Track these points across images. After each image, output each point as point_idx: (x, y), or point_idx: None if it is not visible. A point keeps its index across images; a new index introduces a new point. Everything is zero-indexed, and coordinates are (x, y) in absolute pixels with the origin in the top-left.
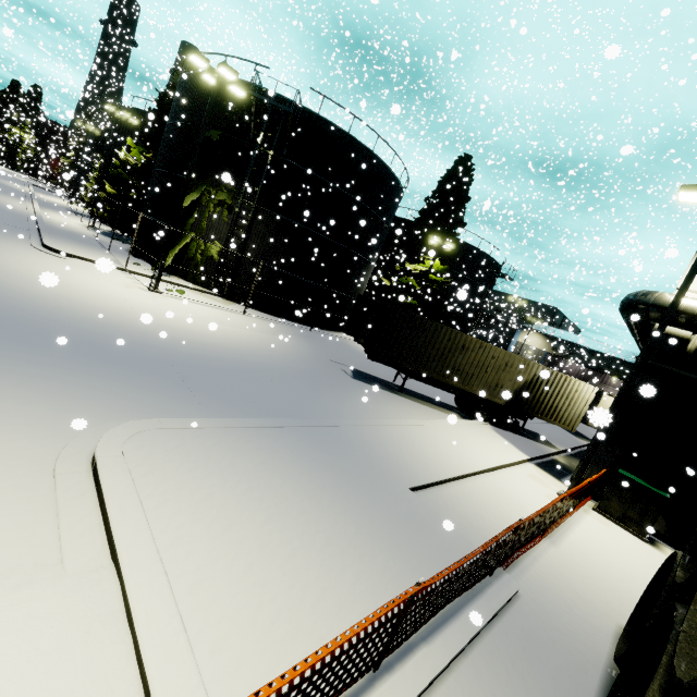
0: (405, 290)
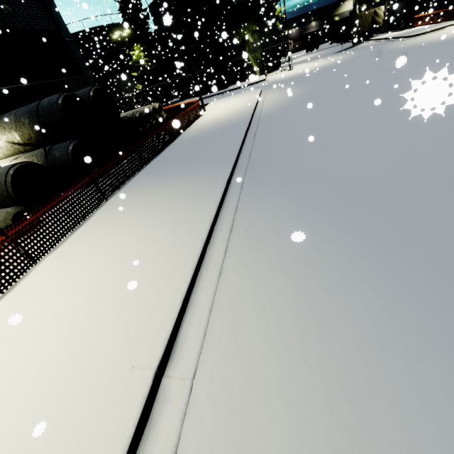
0: None
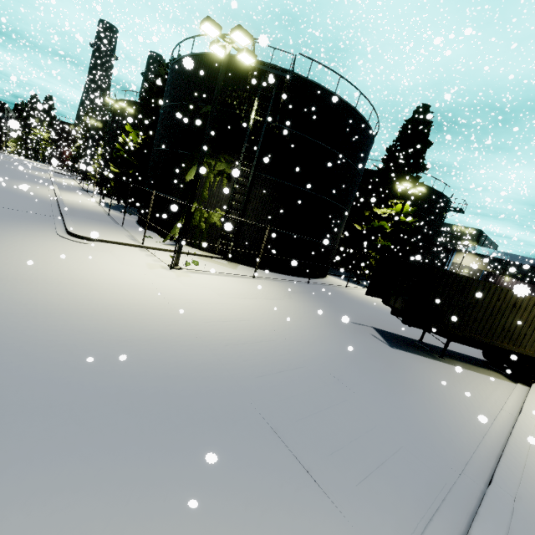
0: (375, 232)
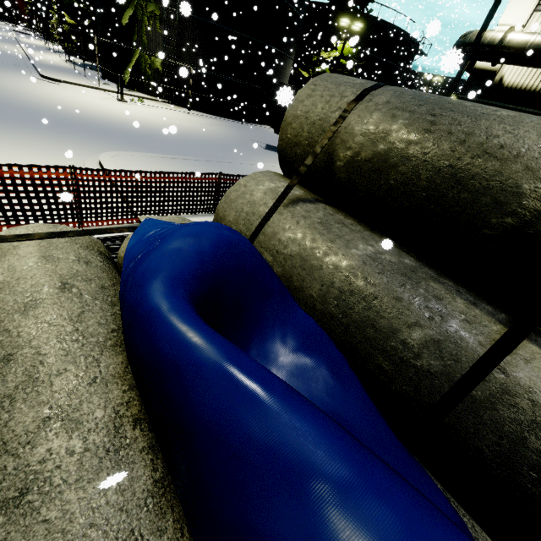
0: None
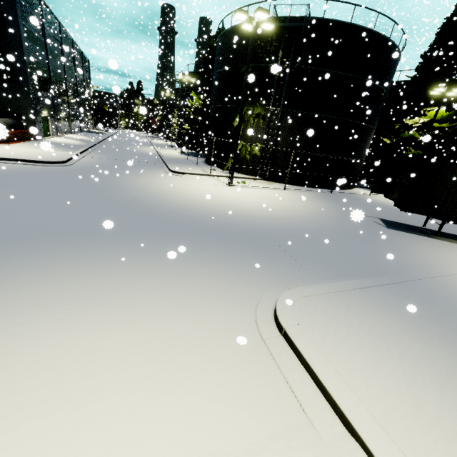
0: (406, 143)
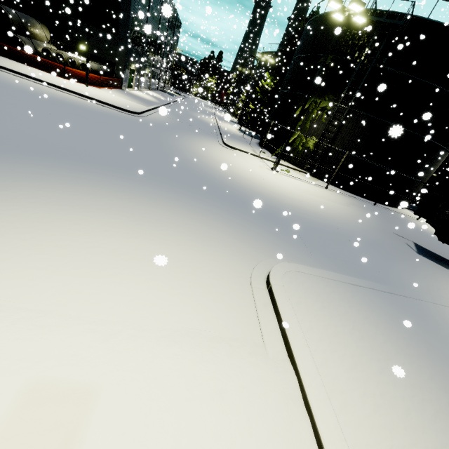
0: None
